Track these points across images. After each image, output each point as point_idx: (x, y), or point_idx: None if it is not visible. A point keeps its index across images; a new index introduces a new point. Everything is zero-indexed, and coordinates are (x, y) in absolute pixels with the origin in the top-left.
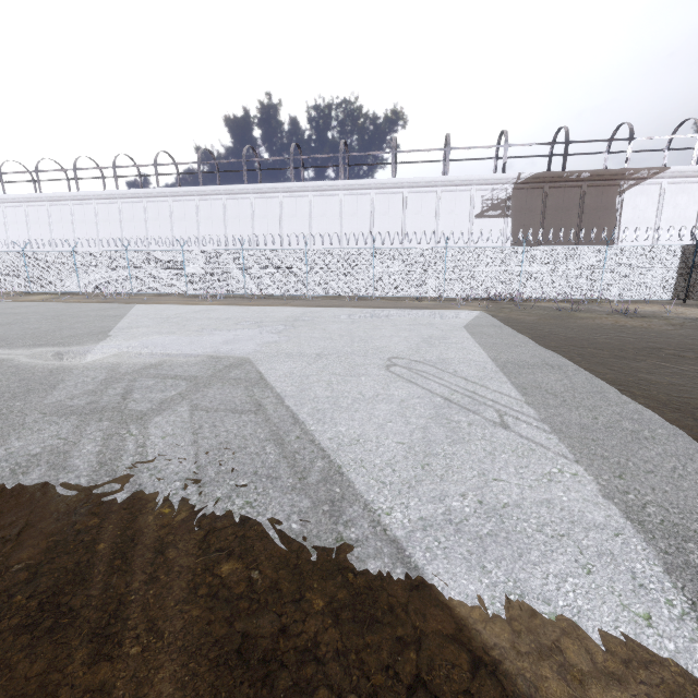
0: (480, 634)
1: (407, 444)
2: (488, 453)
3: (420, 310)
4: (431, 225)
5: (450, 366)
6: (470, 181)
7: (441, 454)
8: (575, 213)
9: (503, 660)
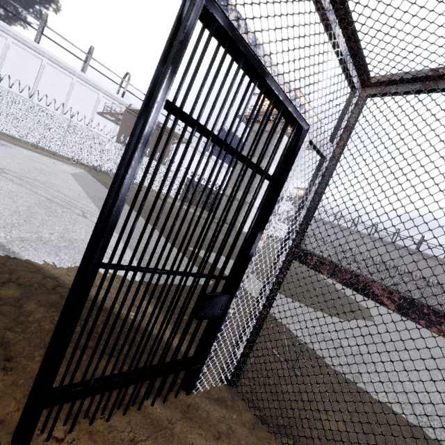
0: (50, 271)
1: (13, 210)
2: (72, 223)
3: (36, 153)
4: (62, 99)
5: (56, 187)
6: (100, 88)
7: (40, 218)
8: (153, 142)
9: (60, 277)
